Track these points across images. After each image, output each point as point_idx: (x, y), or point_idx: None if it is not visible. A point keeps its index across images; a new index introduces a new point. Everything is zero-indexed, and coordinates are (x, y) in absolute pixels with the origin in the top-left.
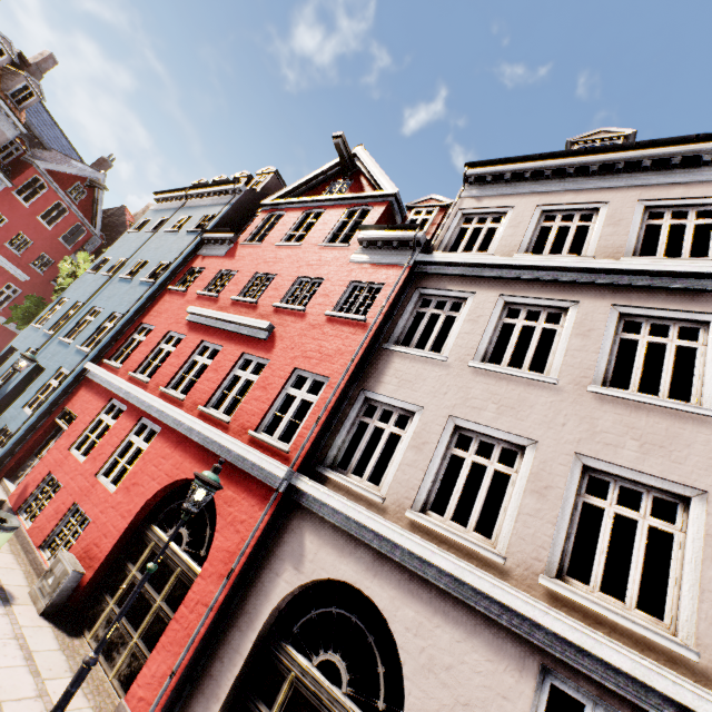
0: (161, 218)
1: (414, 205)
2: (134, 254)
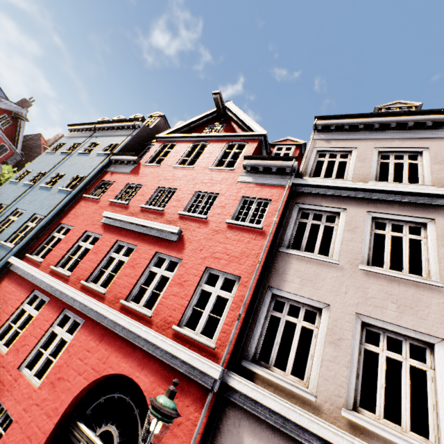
0: (74, 143)
1: (276, 143)
2: (52, 168)
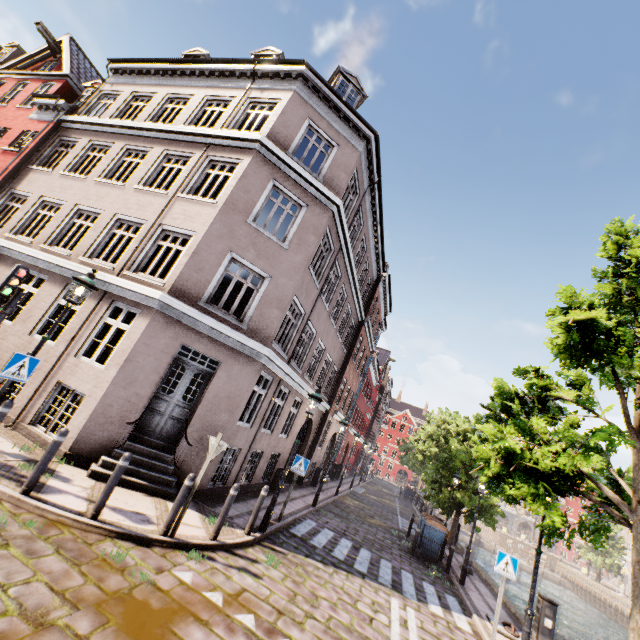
0: None
1: (88, 86)
2: None
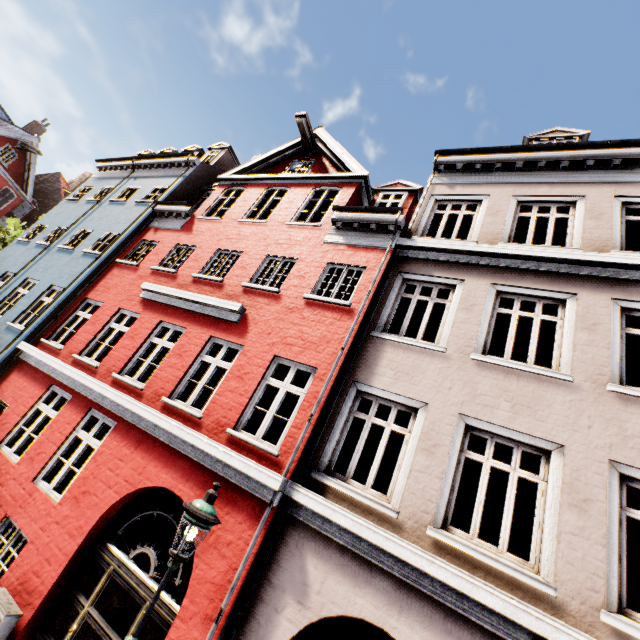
0: (105, 187)
1: (381, 188)
2: (74, 222)
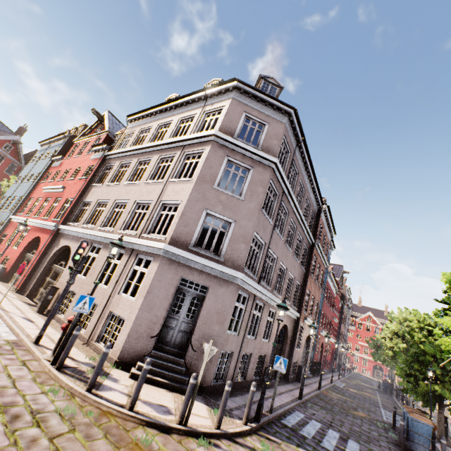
0: (42, 154)
1: (118, 133)
2: (29, 172)
